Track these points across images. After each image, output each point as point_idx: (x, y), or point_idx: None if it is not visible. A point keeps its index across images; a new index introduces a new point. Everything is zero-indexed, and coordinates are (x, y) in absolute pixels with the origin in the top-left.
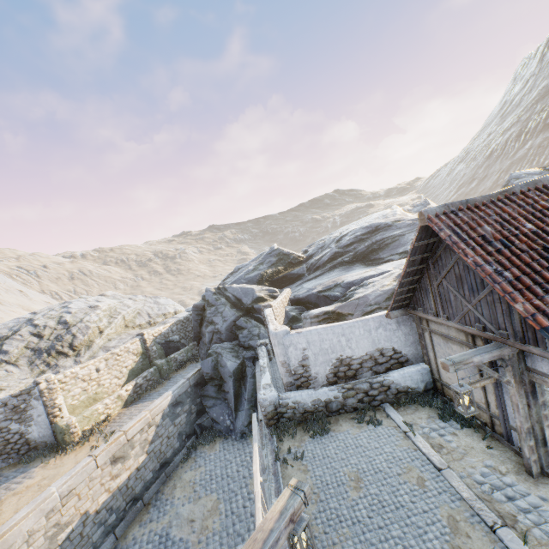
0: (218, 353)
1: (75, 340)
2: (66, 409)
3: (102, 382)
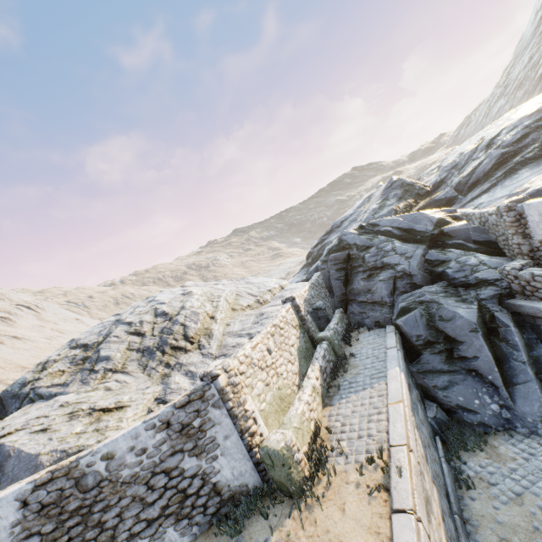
0: (426, 302)
1: (187, 330)
2: (260, 419)
3: (278, 369)
